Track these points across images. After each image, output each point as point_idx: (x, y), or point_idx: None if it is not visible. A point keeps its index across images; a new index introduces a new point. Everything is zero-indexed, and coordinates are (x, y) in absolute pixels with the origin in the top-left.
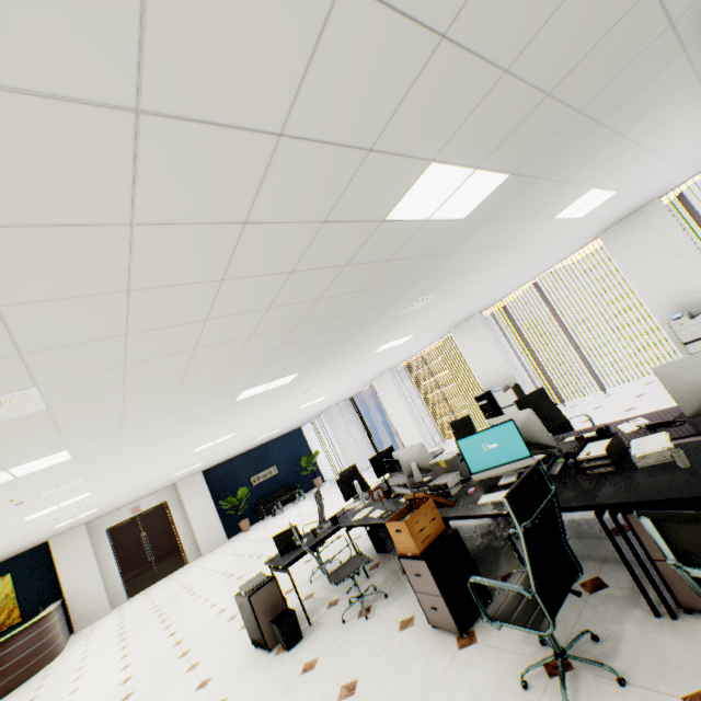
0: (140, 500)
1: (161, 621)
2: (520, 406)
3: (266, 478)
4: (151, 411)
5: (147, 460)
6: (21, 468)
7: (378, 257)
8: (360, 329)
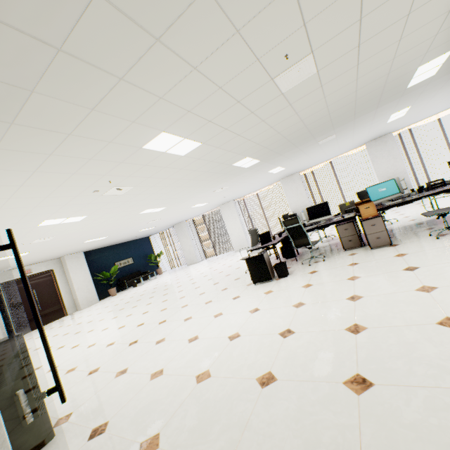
0: (31, 265)
1: (112, 318)
2: (358, 195)
3: (125, 264)
4: (243, 138)
5: (141, 199)
6: (183, 143)
7: (385, 89)
8: (307, 141)
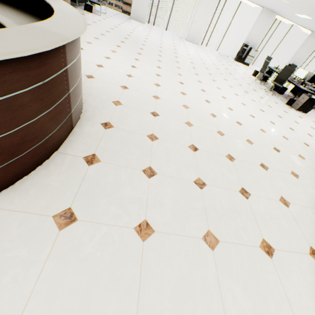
0: None
1: (198, 82)
2: None
3: None
4: None
5: None
6: None
7: None
8: None
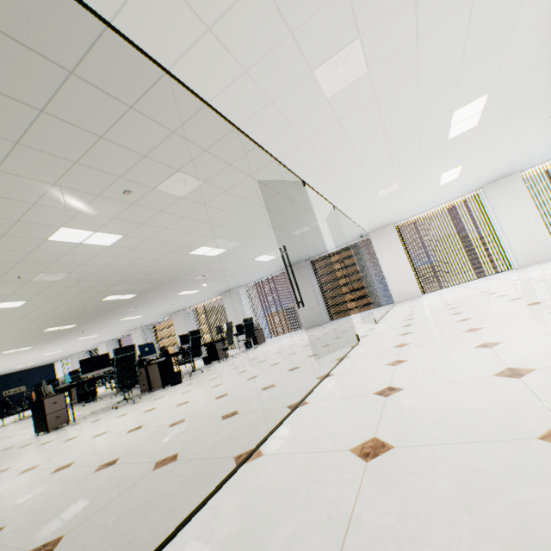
0: None
1: None
2: None
3: (16, 392)
4: None
5: None
6: None
7: (48, 333)
8: (58, 338)
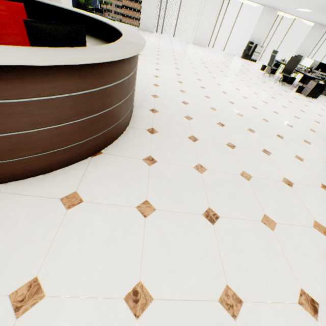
0: None
1: (213, 78)
2: None
3: None
4: None
5: None
6: None
7: None
8: None
